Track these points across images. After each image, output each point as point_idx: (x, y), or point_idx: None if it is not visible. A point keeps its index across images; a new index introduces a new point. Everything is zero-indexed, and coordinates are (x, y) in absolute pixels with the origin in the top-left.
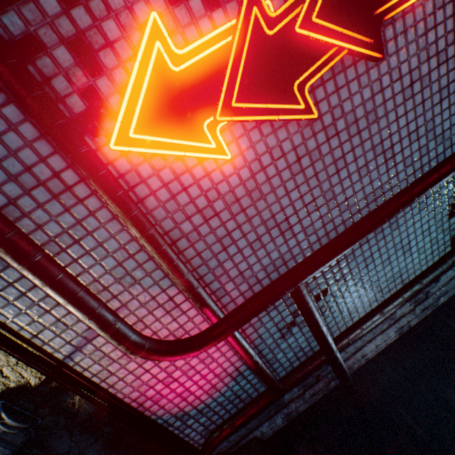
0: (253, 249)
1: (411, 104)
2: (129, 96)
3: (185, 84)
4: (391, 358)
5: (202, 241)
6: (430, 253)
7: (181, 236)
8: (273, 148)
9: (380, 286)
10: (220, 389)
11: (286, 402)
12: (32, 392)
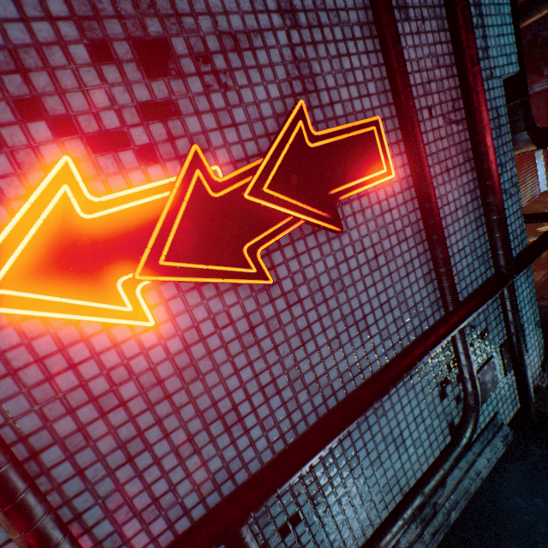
0: (180, 456)
1: (378, 275)
2: (5, 239)
3: (99, 233)
4: None
5: (90, 448)
6: (428, 445)
7: (52, 442)
8: (218, 313)
9: (374, 499)
10: None
11: None
12: None
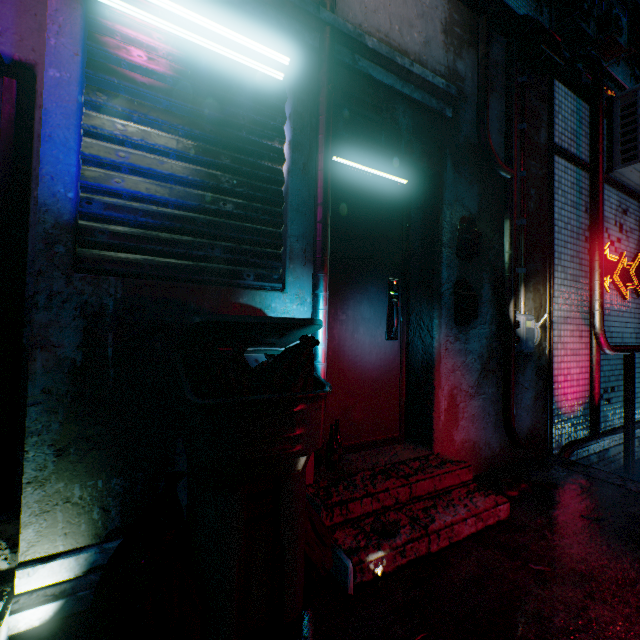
0: None
1: None
2: None
3: (607, 263)
4: (639, 465)
5: None
6: None
7: None
8: (615, 300)
9: None
10: (573, 411)
11: (590, 463)
12: (540, 328)
